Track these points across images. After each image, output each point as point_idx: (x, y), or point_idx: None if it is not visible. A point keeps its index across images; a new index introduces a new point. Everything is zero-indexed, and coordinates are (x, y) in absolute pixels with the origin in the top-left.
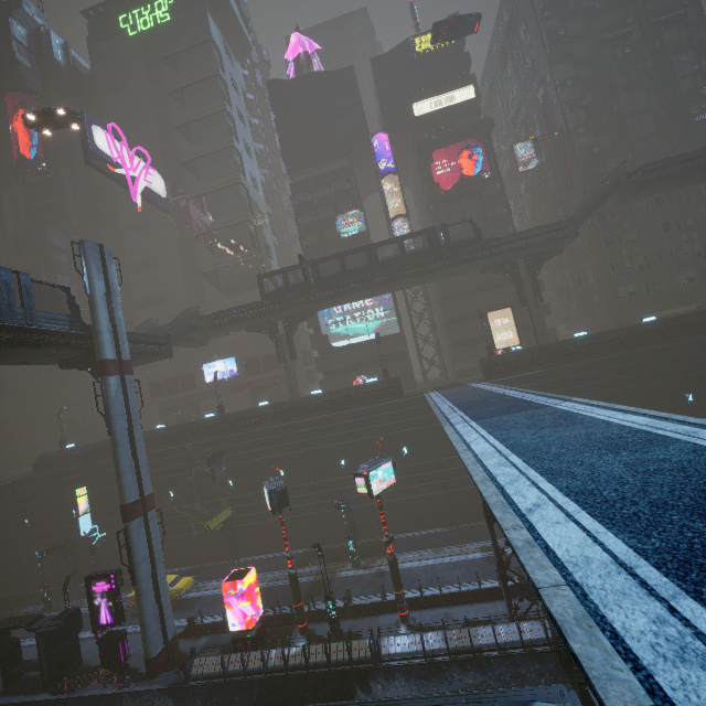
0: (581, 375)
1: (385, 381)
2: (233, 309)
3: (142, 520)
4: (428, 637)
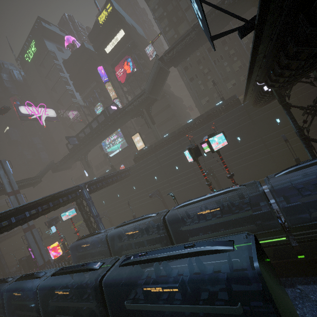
0: (162, 155)
1: (108, 171)
2: (64, 157)
3: (30, 232)
4: None
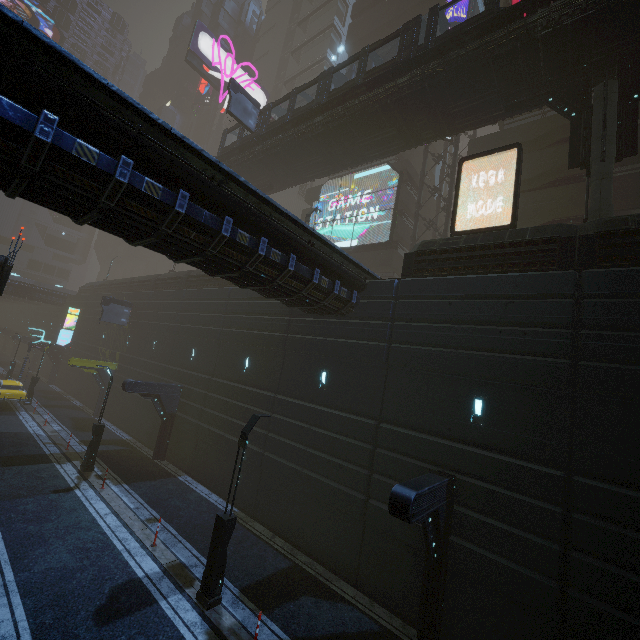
0: None
1: None
2: None
3: None
4: None
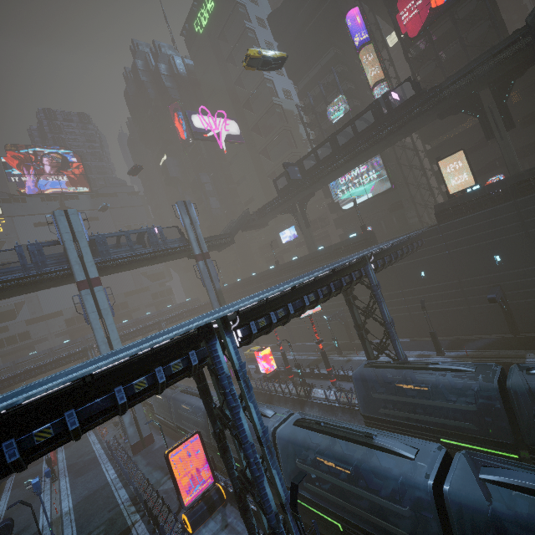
0: None
1: (358, 236)
2: (266, 205)
3: None
4: (332, 393)
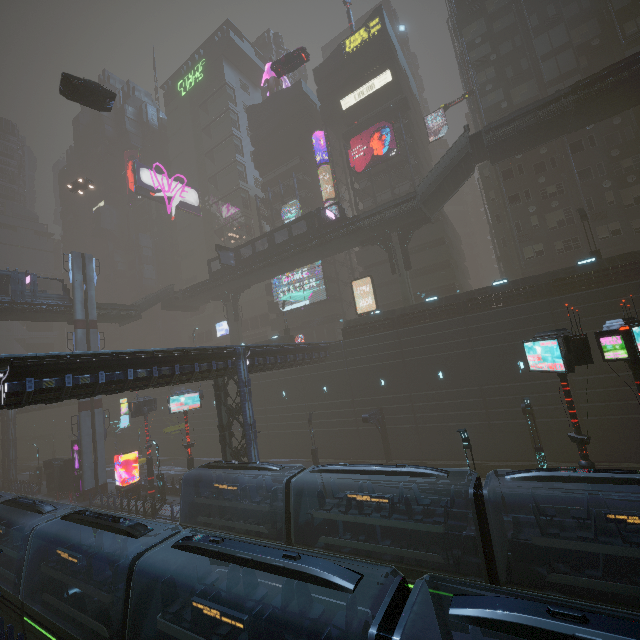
0: (415, 338)
1: (278, 338)
2: (195, 285)
3: (90, 412)
4: None
